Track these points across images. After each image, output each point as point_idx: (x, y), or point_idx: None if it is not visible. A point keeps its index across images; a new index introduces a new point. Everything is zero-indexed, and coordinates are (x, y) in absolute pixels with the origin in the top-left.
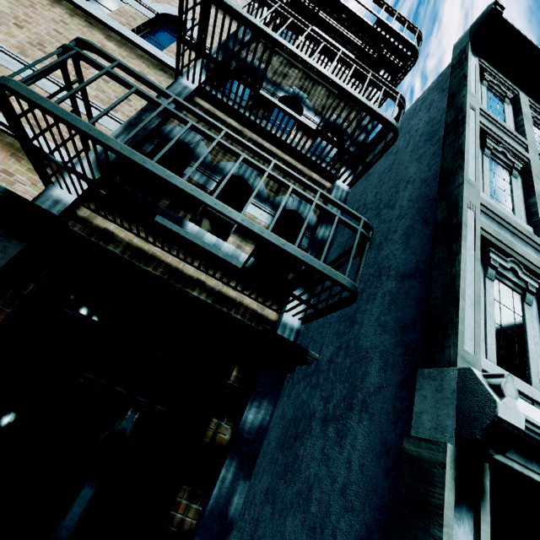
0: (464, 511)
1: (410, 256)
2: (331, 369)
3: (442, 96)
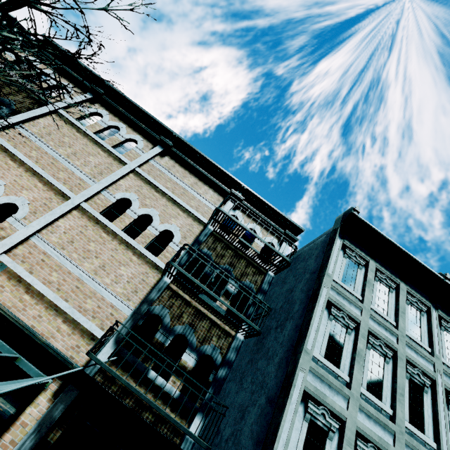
0: None
1: (275, 385)
2: (225, 449)
3: (321, 257)
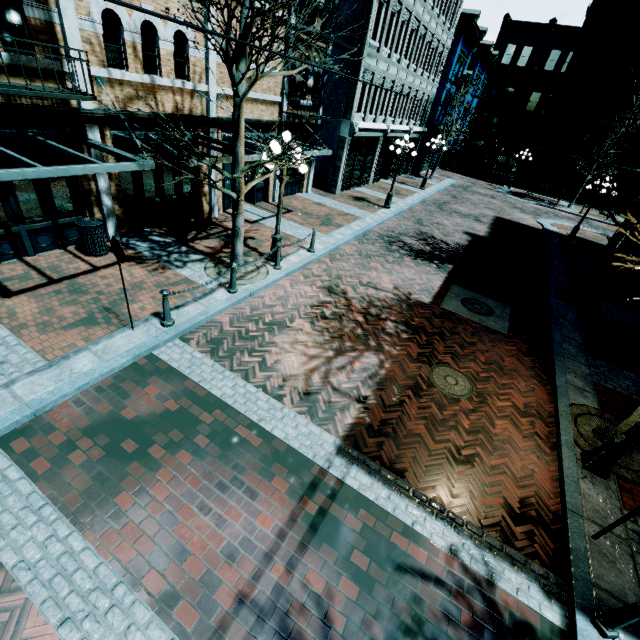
0: (346, 146)
1: (343, 68)
2: None
3: None
